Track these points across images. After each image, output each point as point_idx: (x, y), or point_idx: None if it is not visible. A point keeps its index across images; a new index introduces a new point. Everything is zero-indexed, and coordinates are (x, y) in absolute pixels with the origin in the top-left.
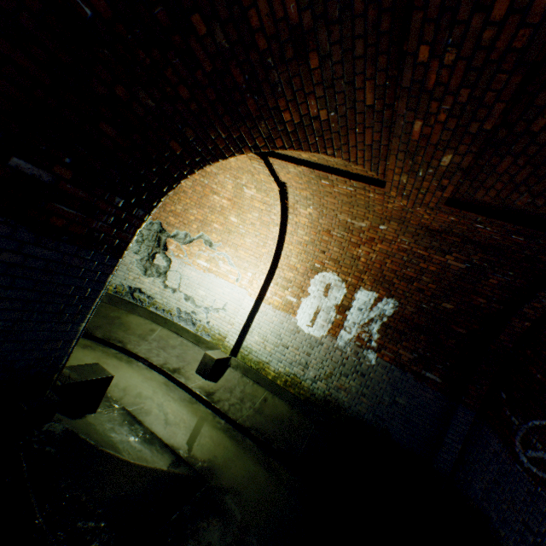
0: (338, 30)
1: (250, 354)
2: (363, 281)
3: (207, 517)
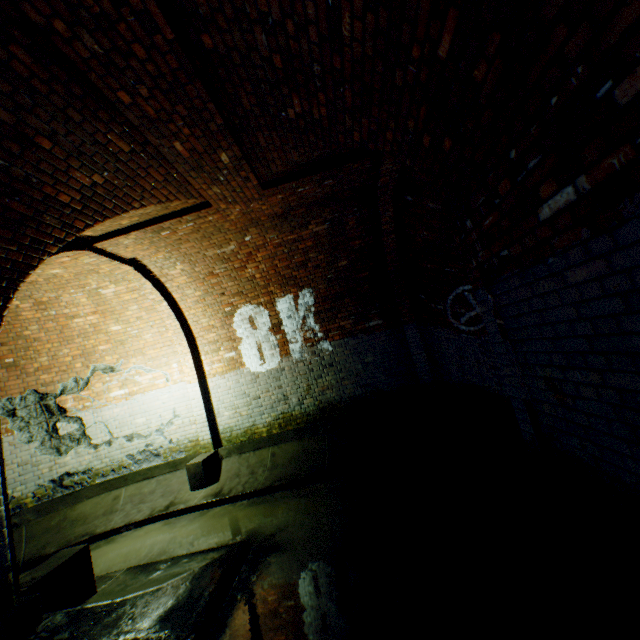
0: (43, 111)
1: (233, 432)
2: (273, 293)
3: (266, 560)
